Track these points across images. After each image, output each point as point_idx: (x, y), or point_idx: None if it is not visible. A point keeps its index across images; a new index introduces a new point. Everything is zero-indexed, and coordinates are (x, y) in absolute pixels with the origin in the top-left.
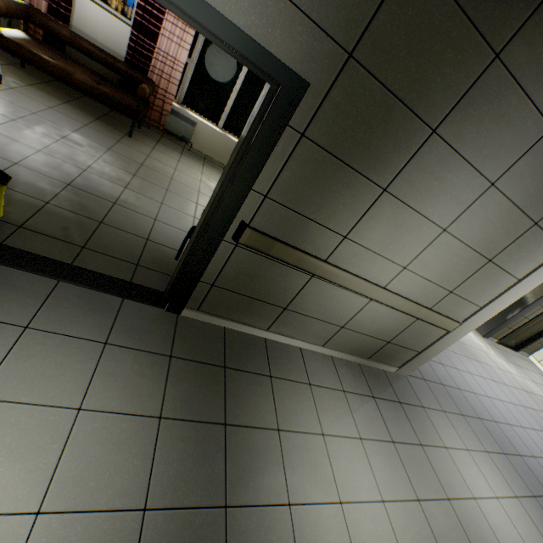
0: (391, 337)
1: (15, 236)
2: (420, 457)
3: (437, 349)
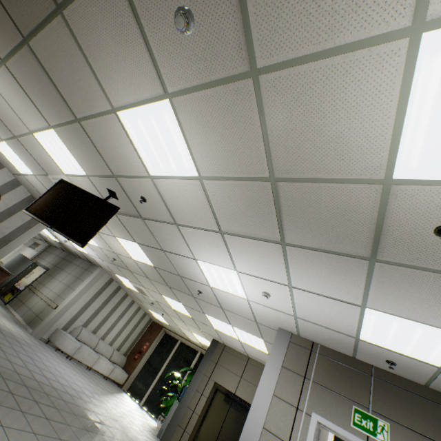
0: (39, 313)
1: (4, 299)
2: (3, 315)
3: (49, 318)
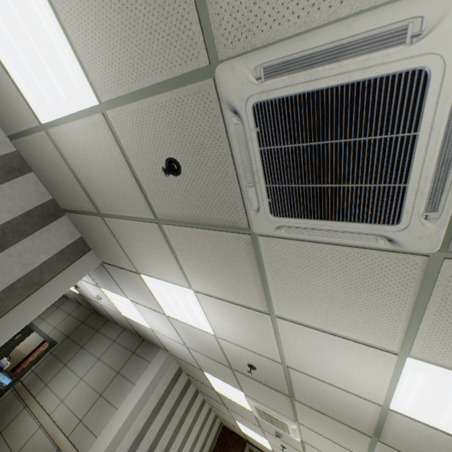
0: None
1: None
2: None
3: None
